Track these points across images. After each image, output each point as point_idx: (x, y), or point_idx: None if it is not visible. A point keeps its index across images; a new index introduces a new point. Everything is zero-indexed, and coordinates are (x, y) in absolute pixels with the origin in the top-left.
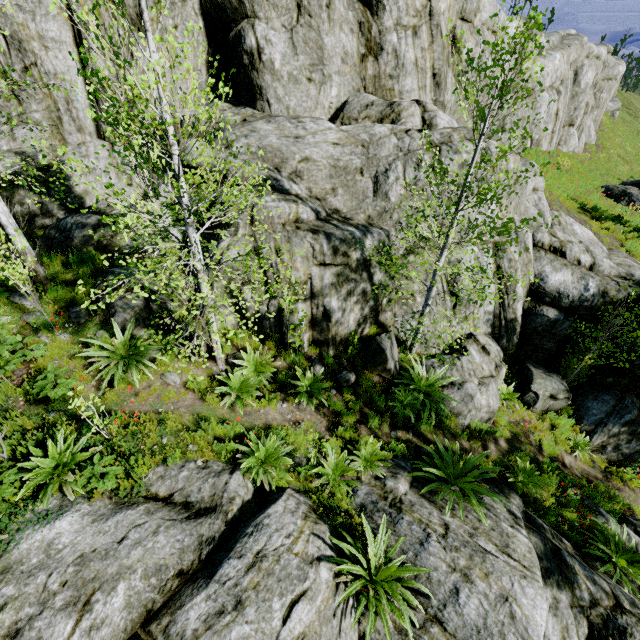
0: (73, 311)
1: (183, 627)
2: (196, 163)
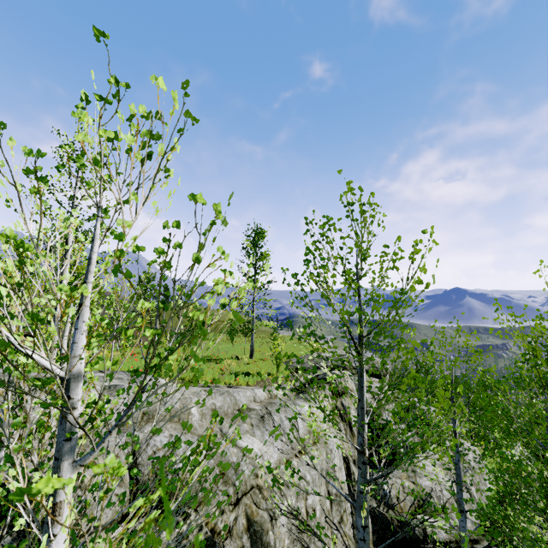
0: None
1: None
2: (447, 538)
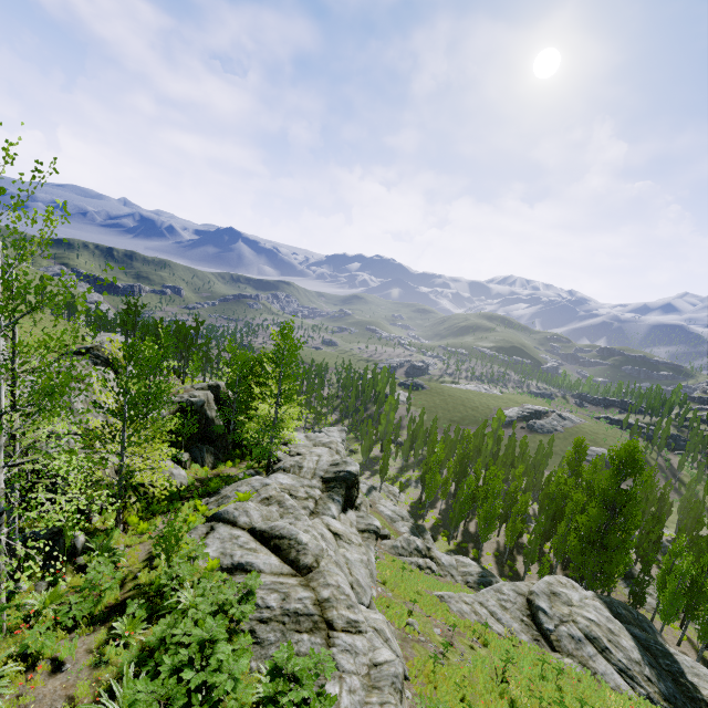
0: (51, 566)
1: (248, 521)
2: None
